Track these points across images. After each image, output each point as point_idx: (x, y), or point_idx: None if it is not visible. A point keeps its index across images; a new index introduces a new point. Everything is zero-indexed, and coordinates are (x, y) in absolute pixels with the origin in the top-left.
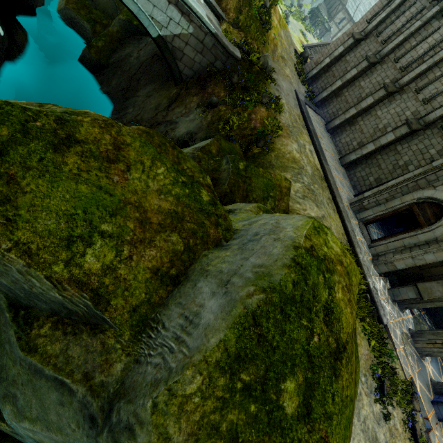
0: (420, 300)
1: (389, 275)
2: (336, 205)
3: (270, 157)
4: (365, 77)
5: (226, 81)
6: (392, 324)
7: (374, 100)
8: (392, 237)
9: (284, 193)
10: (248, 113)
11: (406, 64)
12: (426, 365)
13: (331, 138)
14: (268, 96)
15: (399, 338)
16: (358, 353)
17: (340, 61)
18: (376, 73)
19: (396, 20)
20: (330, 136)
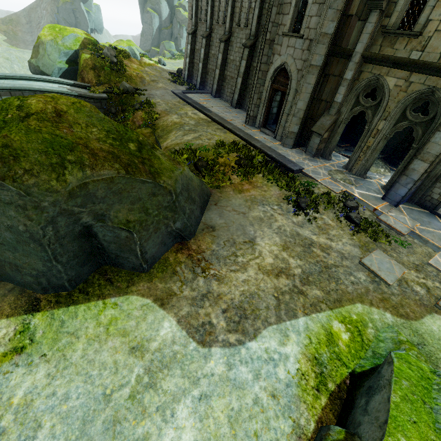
0: (328, 139)
1: (304, 144)
2: (227, 129)
3: (157, 133)
4: (211, 47)
5: (110, 116)
6: (310, 169)
7: (222, 53)
8: (279, 117)
9: (148, 136)
10: (131, 121)
11: (223, 18)
12: (374, 181)
13: (221, 99)
14: (138, 103)
15: (322, 174)
16: (267, 195)
17: (195, 53)
18: (214, 39)
19: (202, 3)
20: (219, 99)
